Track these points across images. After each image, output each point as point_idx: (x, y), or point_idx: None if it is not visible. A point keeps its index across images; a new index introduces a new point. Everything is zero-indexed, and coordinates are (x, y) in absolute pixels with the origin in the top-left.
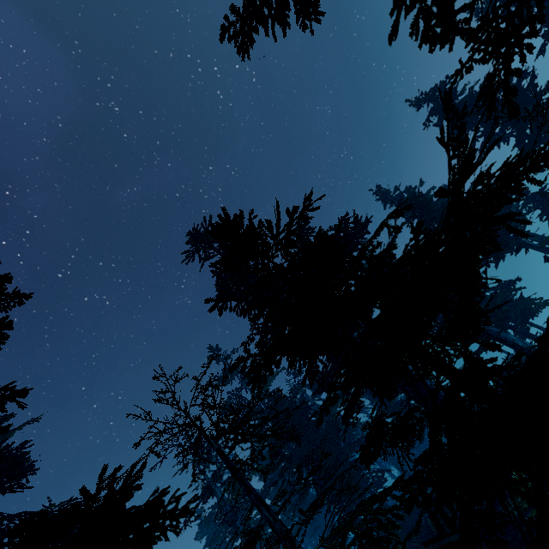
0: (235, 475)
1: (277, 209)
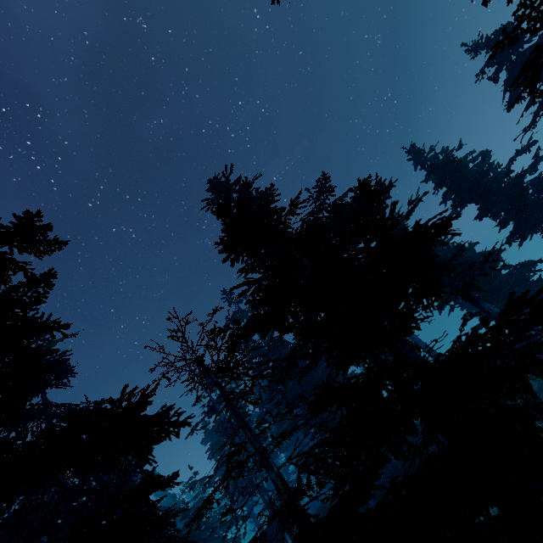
0: (228, 403)
1: (268, 206)
